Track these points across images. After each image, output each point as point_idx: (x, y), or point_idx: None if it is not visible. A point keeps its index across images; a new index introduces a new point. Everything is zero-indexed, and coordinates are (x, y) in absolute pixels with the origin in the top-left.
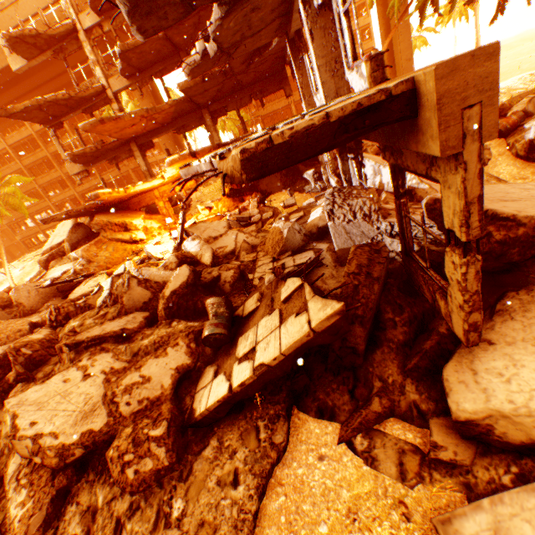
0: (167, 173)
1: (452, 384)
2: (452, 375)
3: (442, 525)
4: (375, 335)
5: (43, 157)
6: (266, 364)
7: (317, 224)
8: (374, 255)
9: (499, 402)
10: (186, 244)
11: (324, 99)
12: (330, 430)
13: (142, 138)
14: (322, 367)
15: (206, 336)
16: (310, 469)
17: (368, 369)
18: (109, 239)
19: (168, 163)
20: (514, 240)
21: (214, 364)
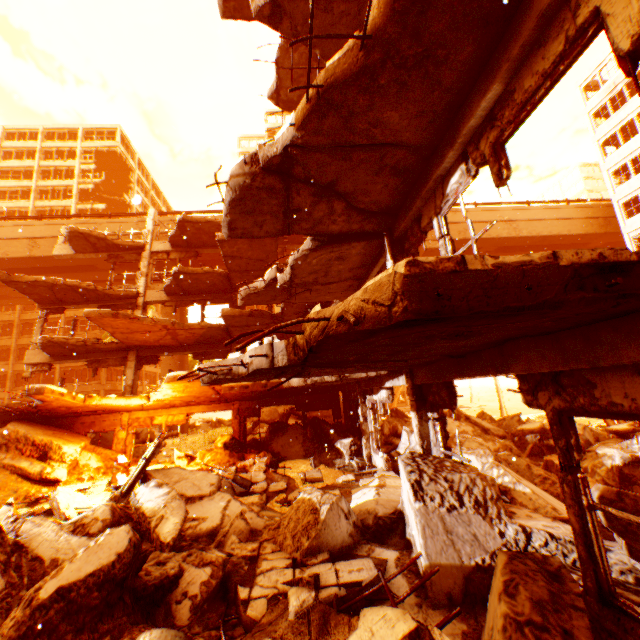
0: (158, 392)
1: None
2: None
3: None
4: None
5: (5, 345)
6: None
7: (374, 509)
8: (552, 582)
9: None
10: (142, 491)
11: None
12: None
13: (149, 349)
14: None
15: None
16: None
17: None
18: (4, 464)
19: (170, 377)
20: None
21: None
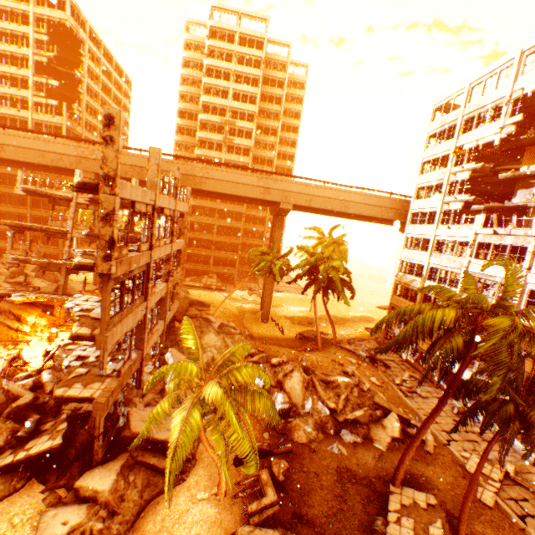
0: None
1: (83, 476)
2: (86, 474)
3: (45, 511)
4: (83, 455)
5: None
6: (31, 454)
7: None
8: None
9: (85, 483)
10: (45, 373)
11: (134, 347)
12: (41, 487)
13: None
14: (58, 462)
15: (19, 435)
16: (23, 498)
17: (71, 467)
18: (1, 321)
19: None
20: (128, 436)
21: (14, 448)
